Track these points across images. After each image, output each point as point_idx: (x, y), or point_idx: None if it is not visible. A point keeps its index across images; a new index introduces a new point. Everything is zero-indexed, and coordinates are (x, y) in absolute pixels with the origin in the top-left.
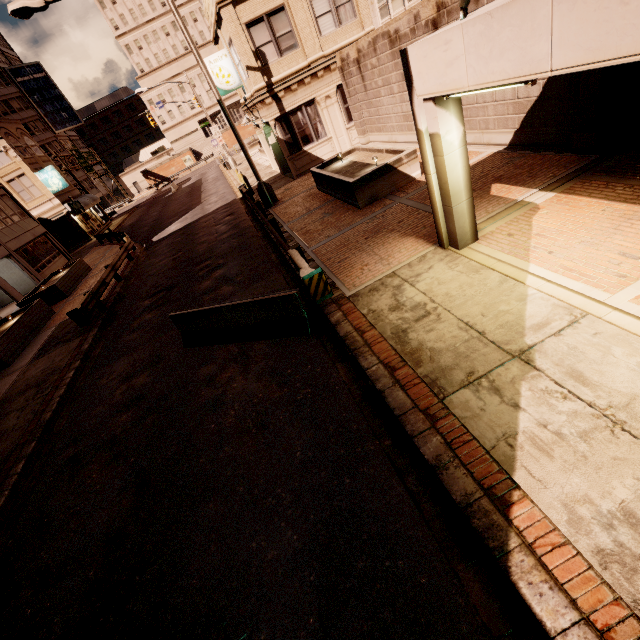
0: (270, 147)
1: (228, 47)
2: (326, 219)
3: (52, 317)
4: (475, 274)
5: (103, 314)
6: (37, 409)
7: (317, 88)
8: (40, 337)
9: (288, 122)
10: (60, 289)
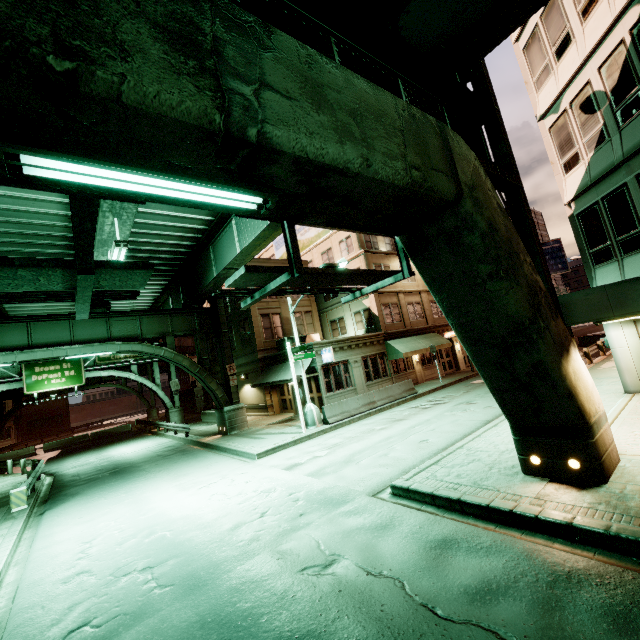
0: None
1: None
2: None
3: None
4: None
5: None
6: None
7: None
8: None
9: None
10: None
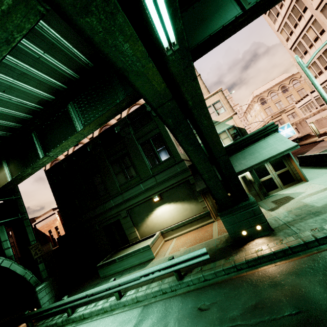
0: None
1: None
2: None
3: None
4: None
5: None
6: None
7: None
8: None
9: None
10: None
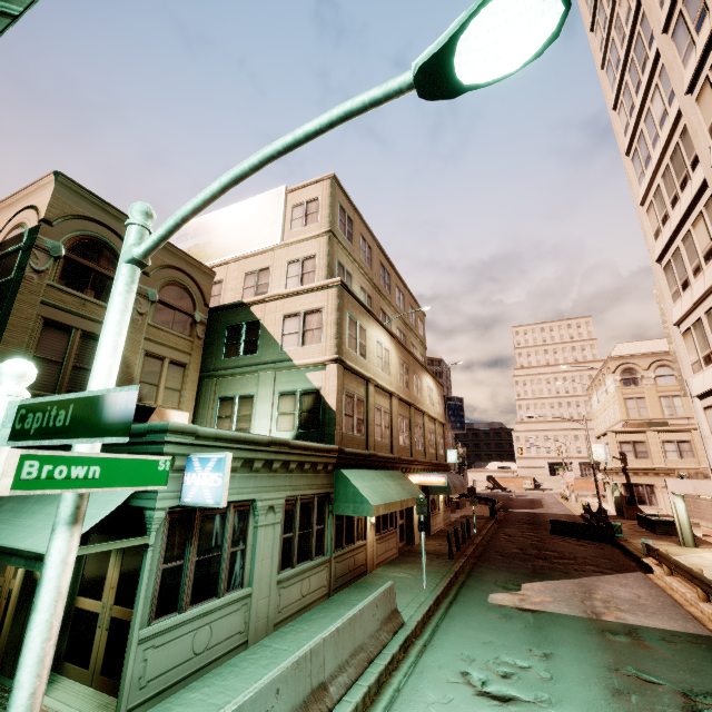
0: (613, 497)
1: (605, 444)
2: (635, 531)
3: (456, 512)
4: (684, 550)
5: (494, 518)
6: (480, 525)
7: (657, 480)
8: (456, 514)
9: (630, 488)
10: (459, 504)
